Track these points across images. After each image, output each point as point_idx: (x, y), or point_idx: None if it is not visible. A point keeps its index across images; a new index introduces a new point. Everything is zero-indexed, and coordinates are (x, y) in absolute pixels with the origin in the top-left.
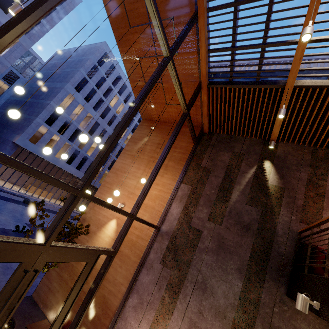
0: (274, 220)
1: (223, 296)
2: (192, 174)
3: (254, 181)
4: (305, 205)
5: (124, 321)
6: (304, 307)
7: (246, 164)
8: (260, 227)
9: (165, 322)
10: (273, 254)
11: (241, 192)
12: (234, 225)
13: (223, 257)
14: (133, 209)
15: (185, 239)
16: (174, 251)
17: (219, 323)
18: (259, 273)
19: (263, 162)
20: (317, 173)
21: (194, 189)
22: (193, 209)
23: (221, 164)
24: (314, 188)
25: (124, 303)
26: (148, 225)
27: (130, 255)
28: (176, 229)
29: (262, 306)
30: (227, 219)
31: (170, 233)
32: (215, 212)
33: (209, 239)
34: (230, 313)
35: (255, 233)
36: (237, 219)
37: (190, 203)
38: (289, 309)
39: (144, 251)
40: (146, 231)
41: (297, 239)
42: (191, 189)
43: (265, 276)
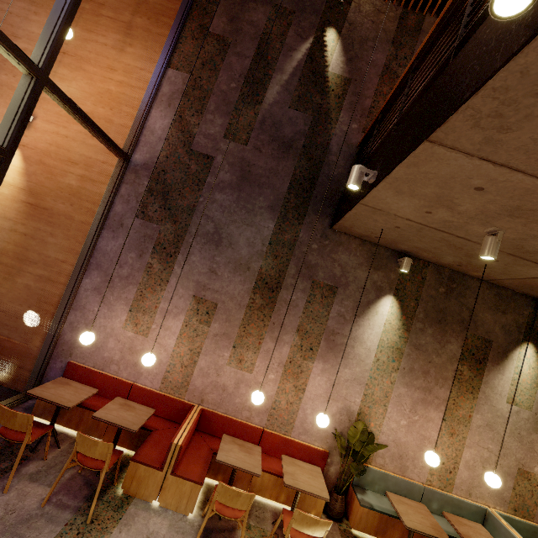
0: (329, 132)
1: (247, 245)
2: (190, 49)
3: (306, 67)
4: (373, 107)
5: (81, 311)
6: (358, 179)
7: (296, 33)
8: (308, 144)
9: (156, 295)
10: (321, 180)
11: (284, 87)
12: (269, 144)
13: (248, 193)
14: (37, 56)
15: (183, 174)
16: (163, 195)
17: (241, 278)
18: (299, 207)
19: (325, 30)
20: (400, 55)
21: (197, 82)
22: (195, 120)
23: (250, 29)
24: (391, 80)
25: (74, 288)
26: (97, 133)
27: (72, 212)
28: (164, 157)
29: (299, 246)
30: (257, 135)
31: (152, 166)
32: (237, 123)
33: (226, 169)
34: (256, 263)
35: (300, 153)
36: (273, 133)
37: (190, 108)
38: (331, 242)
39: (101, 201)
40: (99, 166)
41: (356, 155)
42: (190, 82)
43: (307, 210)
